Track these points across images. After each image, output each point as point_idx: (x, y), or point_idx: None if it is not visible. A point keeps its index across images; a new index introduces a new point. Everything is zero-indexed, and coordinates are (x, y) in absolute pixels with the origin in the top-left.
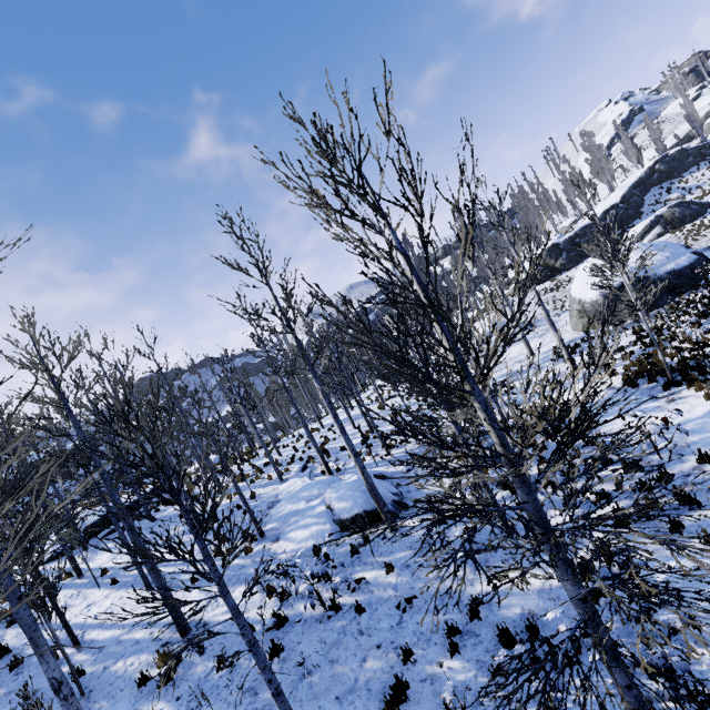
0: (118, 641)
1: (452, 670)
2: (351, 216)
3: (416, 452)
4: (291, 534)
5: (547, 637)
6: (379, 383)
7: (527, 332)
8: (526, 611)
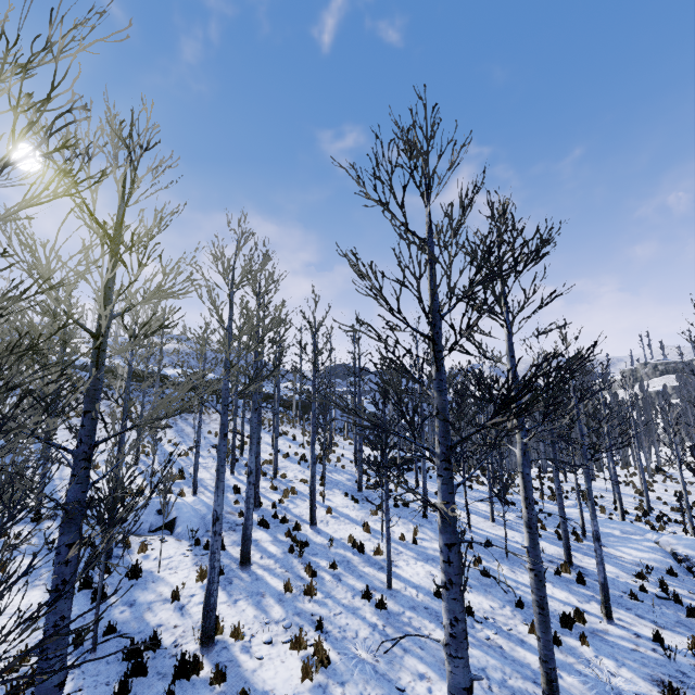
0: (499, 541)
1: None
2: None
3: None
4: (621, 548)
5: None
6: (618, 469)
7: None
8: None
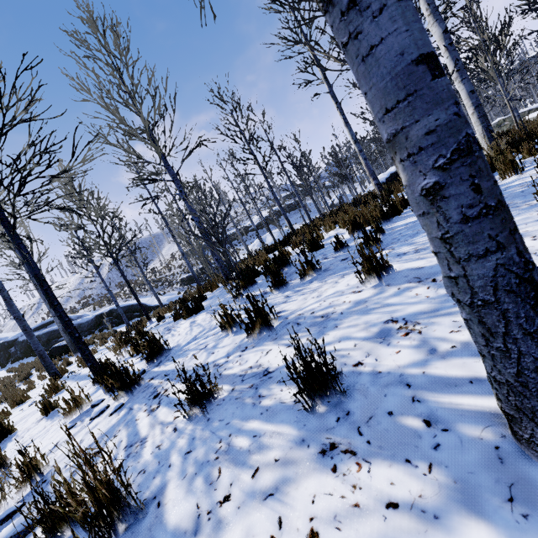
0: None
1: None
2: None
3: None
4: None
5: None
6: None
7: None
8: None
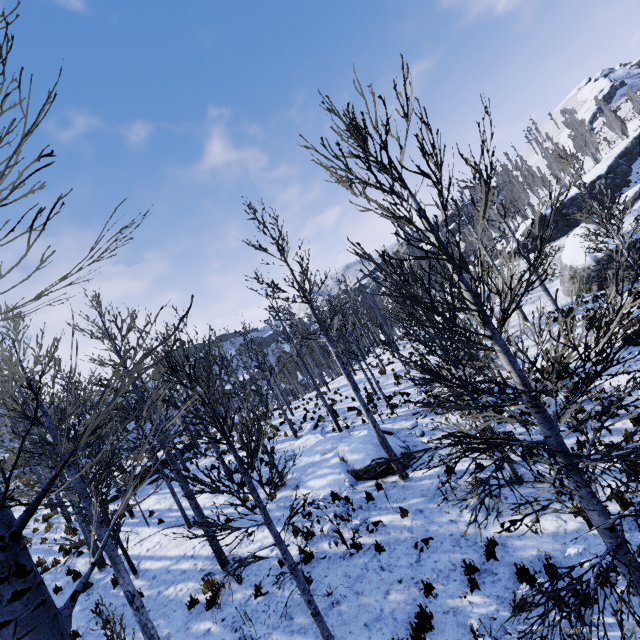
0: (168, 571)
1: (473, 604)
2: (379, 188)
3: (419, 410)
4: (309, 482)
5: (575, 564)
6: (379, 351)
7: (543, 280)
8: (542, 553)
